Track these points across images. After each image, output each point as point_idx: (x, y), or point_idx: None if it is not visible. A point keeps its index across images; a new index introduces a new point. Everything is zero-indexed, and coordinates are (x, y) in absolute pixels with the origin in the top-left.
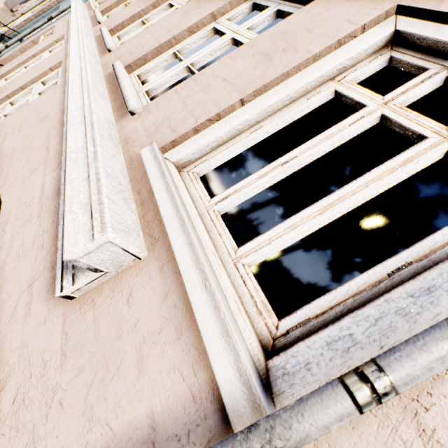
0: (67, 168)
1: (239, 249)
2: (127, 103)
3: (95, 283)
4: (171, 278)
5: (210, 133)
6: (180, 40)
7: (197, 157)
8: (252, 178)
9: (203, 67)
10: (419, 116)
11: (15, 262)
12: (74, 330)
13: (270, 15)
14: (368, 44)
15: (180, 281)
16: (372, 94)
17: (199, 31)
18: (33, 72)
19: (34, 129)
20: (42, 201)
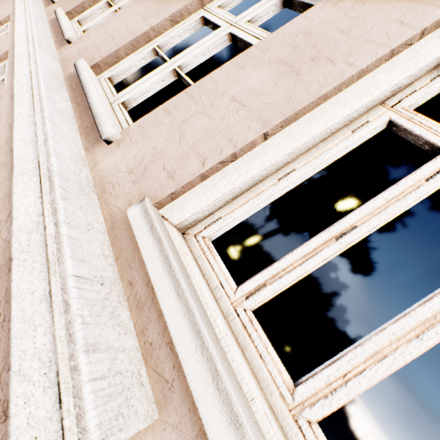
0: (14, 264)
1: (297, 389)
2: (100, 128)
3: None
4: None
5: (223, 180)
6: (161, 31)
7: (206, 214)
8: (294, 256)
9: (177, 52)
10: None
11: None
12: None
13: (276, 4)
14: (432, 57)
15: None
16: None
17: (183, 21)
18: None
19: None
20: None
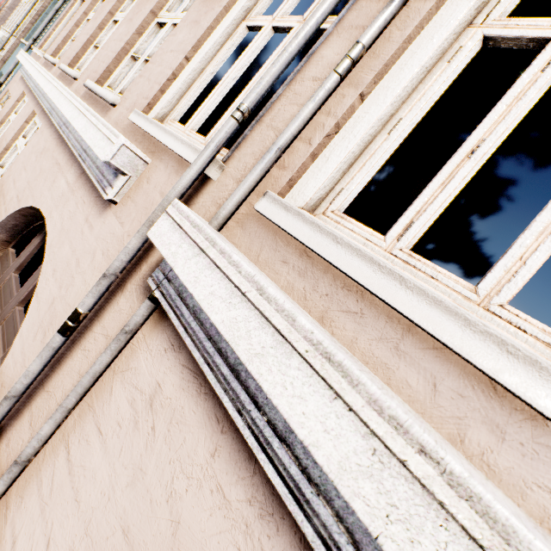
0: (82, 136)
1: (206, 138)
2: (107, 100)
3: (126, 188)
4: (167, 159)
5: (172, 89)
6: (133, 44)
7: (169, 110)
8: (206, 101)
9: None
10: (290, 18)
11: (70, 221)
12: (123, 213)
13: None
14: None
15: (172, 157)
16: (266, 18)
17: (146, 31)
18: (10, 132)
19: (38, 162)
20: (71, 188)
